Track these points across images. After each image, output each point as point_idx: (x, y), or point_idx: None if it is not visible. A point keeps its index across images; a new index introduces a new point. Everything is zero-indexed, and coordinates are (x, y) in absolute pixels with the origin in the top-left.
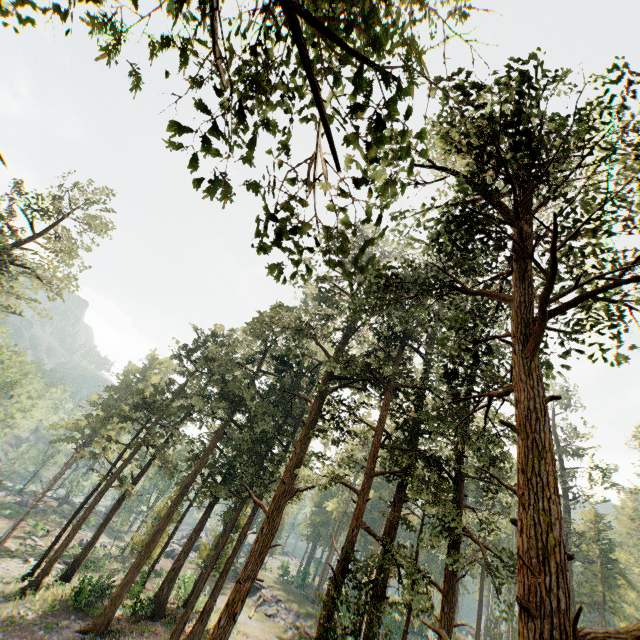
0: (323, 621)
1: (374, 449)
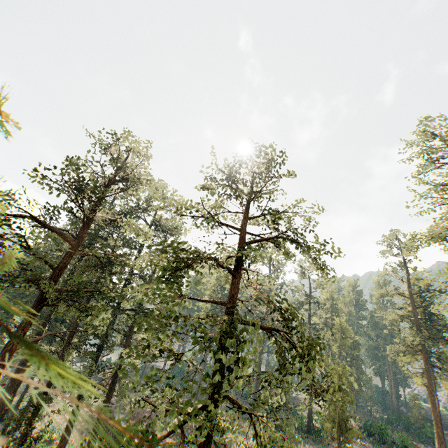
0: (28, 423)
1: (70, 334)
